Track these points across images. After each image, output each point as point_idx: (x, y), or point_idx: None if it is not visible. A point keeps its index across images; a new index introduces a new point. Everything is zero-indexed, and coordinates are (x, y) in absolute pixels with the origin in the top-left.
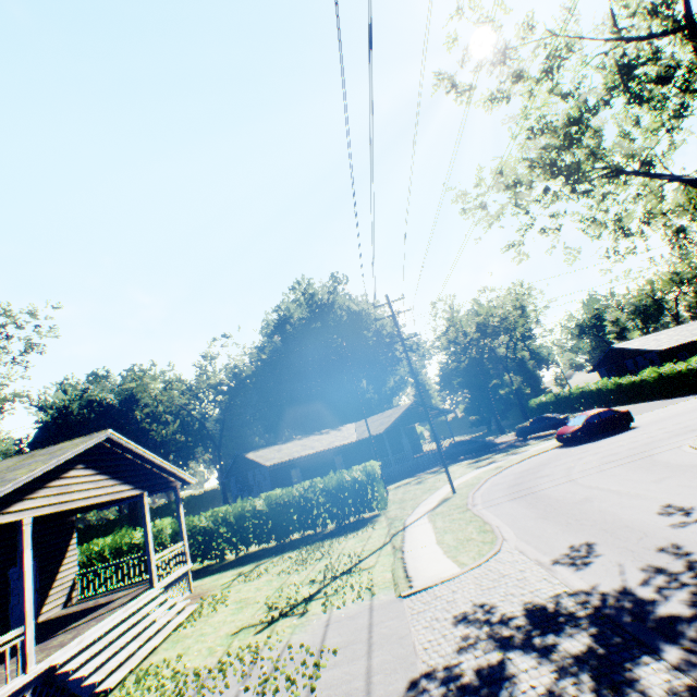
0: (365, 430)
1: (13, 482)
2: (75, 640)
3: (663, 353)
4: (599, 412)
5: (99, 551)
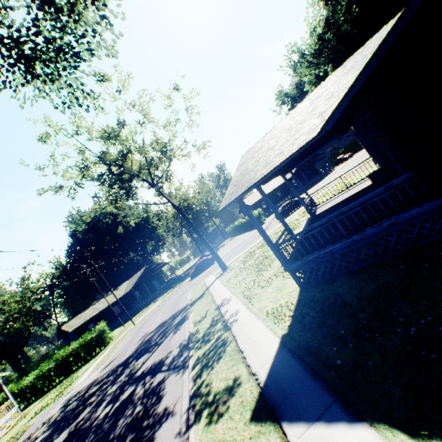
0: (127, 288)
1: None
2: None
3: (254, 204)
4: (201, 261)
5: None
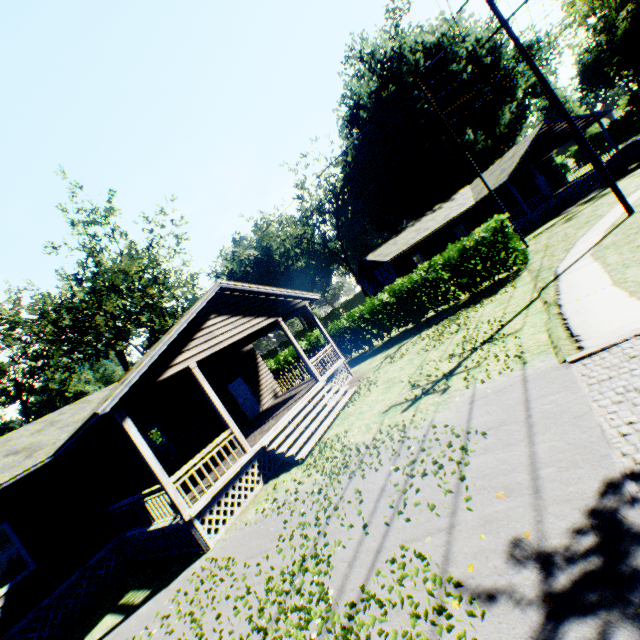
0: (482, 188)
1: (159, 346)
2: (273, 428)
3: None
4: None
5: (284, 360)
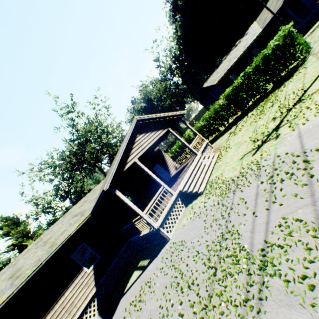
0: (265, 18)
1: (119, 155)
2: (182, 181)
3: None
4: None
5: (175, 151)
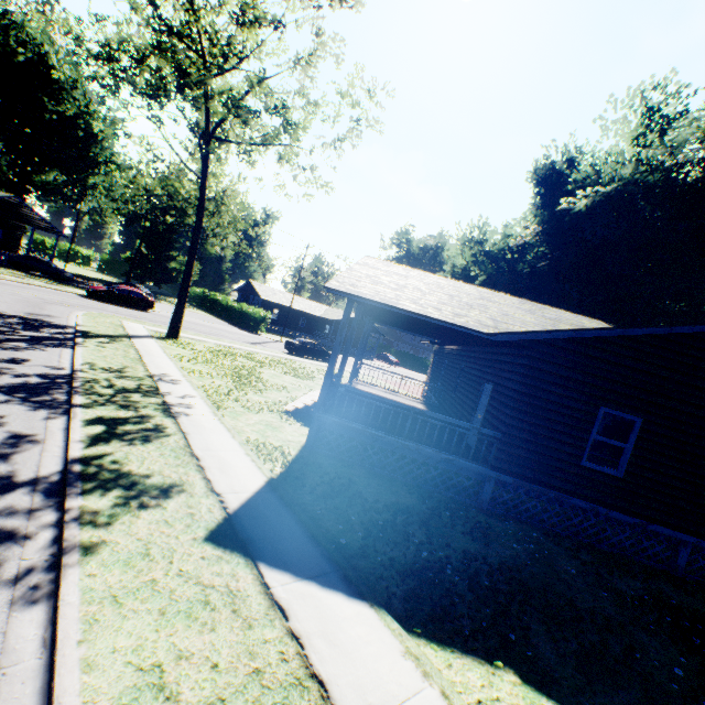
0: None
1: None
2: None
3: (267, 303)
4: (133, 291)
5: None
